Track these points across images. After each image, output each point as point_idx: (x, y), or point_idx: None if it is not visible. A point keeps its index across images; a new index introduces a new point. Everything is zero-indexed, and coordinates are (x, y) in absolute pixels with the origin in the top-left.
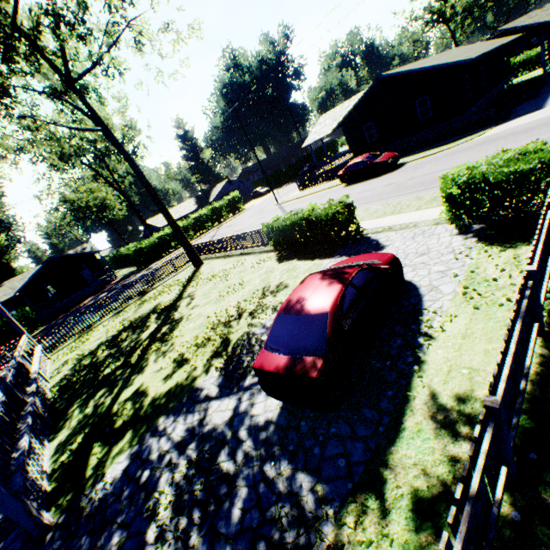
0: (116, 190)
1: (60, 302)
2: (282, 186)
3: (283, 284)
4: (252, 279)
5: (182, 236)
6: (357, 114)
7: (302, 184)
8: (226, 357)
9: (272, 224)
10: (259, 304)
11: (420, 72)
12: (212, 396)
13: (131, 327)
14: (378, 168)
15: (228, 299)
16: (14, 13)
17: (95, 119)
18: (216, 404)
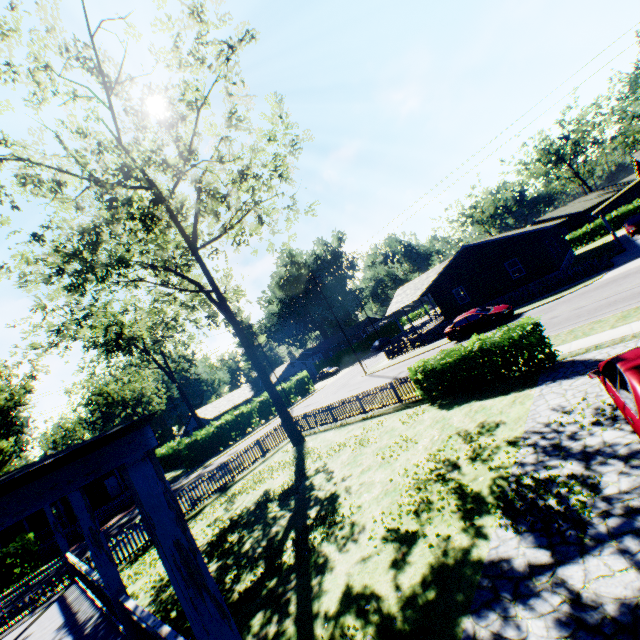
0: (168, 375)
1: (70, 527)
2: (351, 364)
3: (489, 423)
4: (420, 432)
5: (281, 404)
6: (444, 280)
7: (391, 352)
8: (497, 510)
9: (424, 366)
10: (473, 448)
11: (503, 240)
12: (547, 562)
13: (239, 525)
14: (493, 319)
15: (402, 457)
16: (170, 195)
17: (210, 280)
18: (573, 570)
